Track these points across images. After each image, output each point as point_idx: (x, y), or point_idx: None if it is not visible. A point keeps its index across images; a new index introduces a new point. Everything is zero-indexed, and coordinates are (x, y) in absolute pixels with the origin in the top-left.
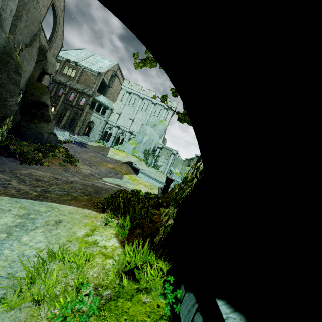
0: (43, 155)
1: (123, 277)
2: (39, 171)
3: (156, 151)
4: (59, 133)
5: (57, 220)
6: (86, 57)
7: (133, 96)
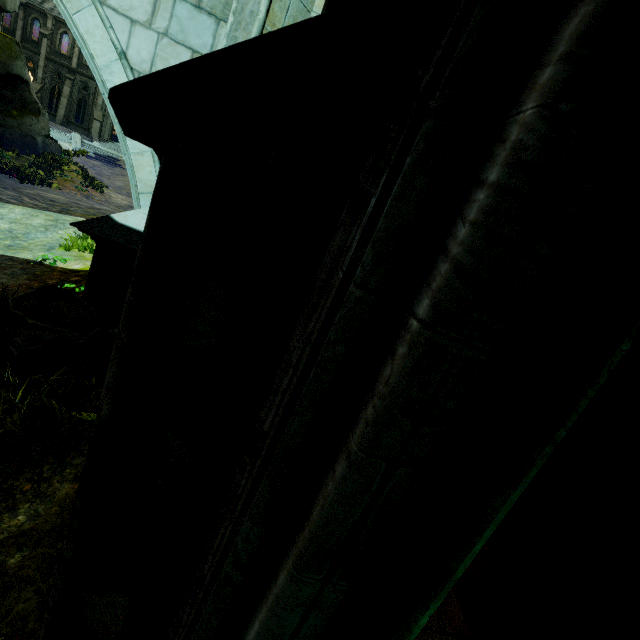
0: (46, 174)
1: None
2: (50, 194)
3: None
4: (60, 135)
5: None
6: None
7: None
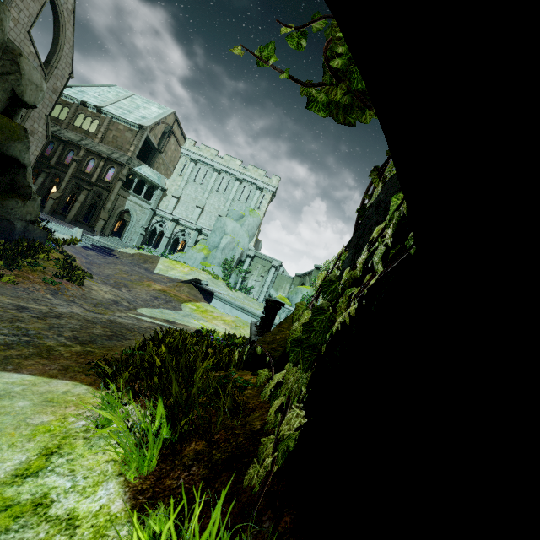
0: (6, 263)
1: None
2: None
3: (244, 262)
4: (62, 229)
5: None
6: (118, 99)
7: (201, 168)
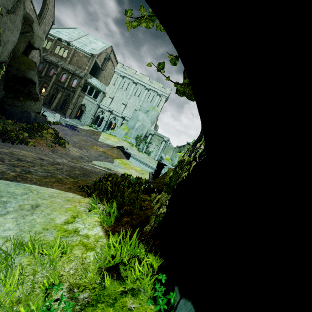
0: (29, 135)
1: (104, 276)
2: (23, 151)
3: (148, 137)
4: (50, 114)
5: (33, 204)
6: (79, 36)
7: (126, 81)
